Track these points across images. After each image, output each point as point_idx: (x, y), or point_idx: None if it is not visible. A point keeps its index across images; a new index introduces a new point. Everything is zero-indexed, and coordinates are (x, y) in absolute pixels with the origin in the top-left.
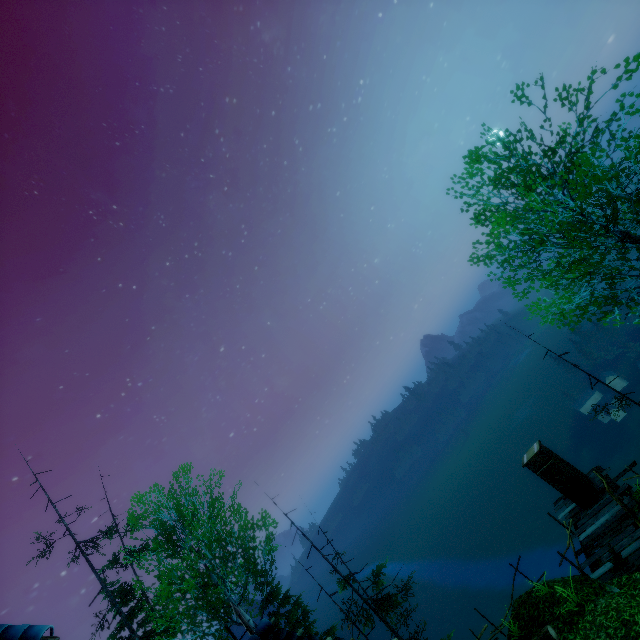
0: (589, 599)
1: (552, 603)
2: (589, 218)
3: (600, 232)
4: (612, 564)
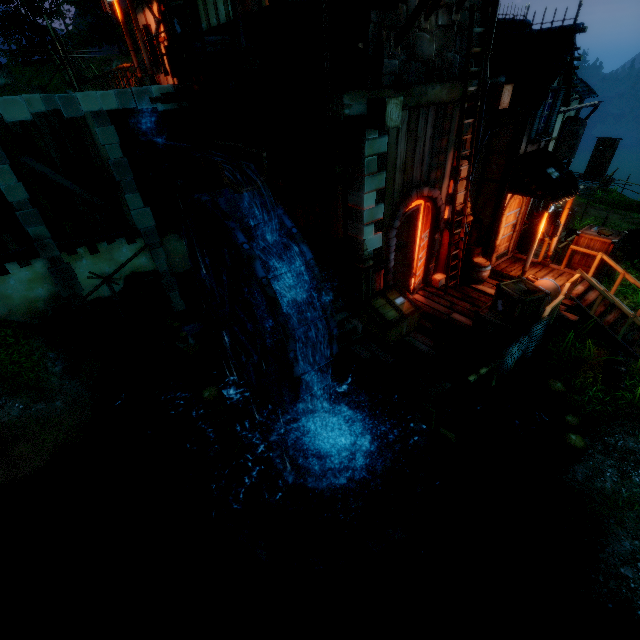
0: None
1: None
2: None
3: None
4: None
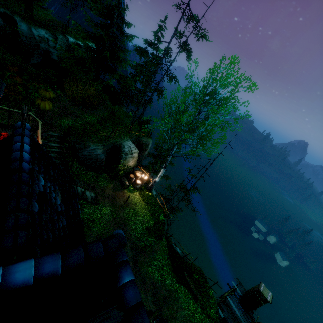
0: (213, 320)
1: (207, 297)
2: None
3: None
4: (223, 318)
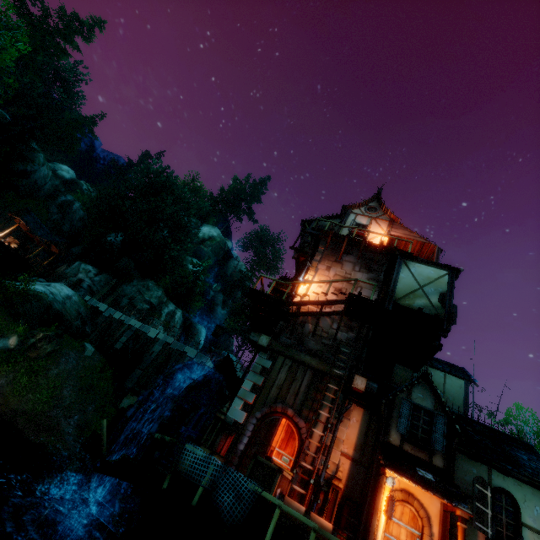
0: None
1: None
2: None
3: None
4: None
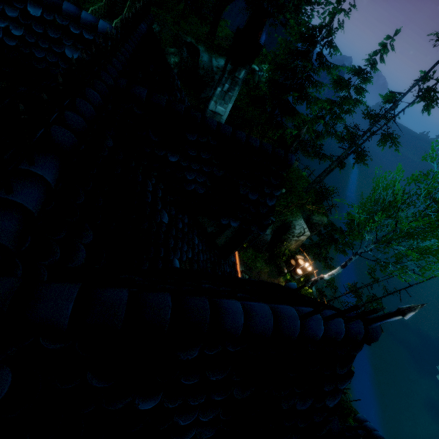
0: None
1: None
2: None
3: None
4: None
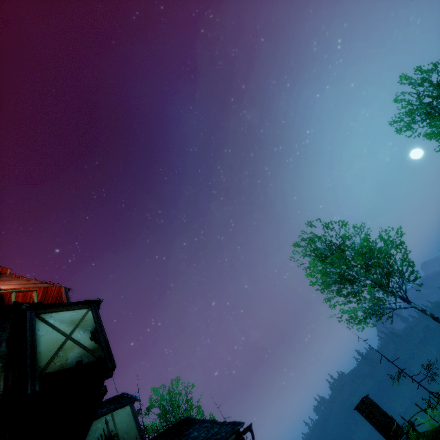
0: None
1: None
2: (346, 276)
3: (354, 282)
4: None
